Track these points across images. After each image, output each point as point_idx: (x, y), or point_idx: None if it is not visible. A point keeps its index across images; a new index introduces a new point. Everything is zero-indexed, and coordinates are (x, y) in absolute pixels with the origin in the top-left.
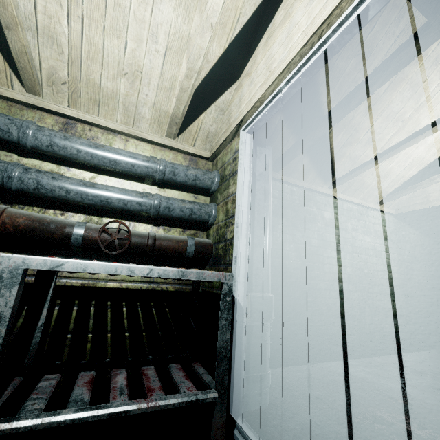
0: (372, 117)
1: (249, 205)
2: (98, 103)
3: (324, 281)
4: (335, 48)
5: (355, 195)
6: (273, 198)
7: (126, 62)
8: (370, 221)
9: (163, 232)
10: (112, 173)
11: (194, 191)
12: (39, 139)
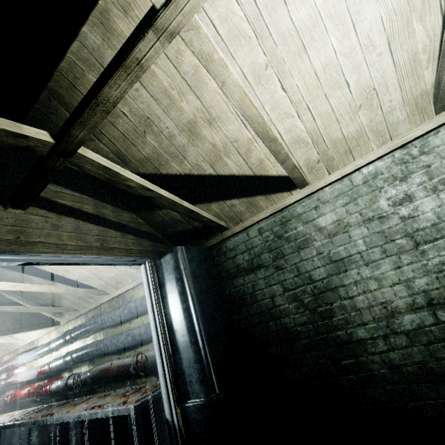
0: (227, 119)
1: (158, 324)
2: (120, 282)
3: (365, 325)
4: (51, 263)
5: (360, 154)
6: (241, 254)
7: None
8: (444, 155)
9: None
10: (143, 313)
11: None
12: (109, 321)
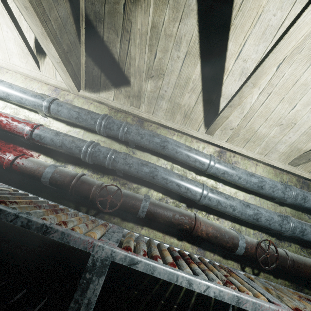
0: None
1: None
2: (248, 140)
3: None
4: None
5: None
6: None
7: (286, 117)
8: None
9: (284, 245)
10: (247, 190)
11: (307, 211)
12: (218, 169)
